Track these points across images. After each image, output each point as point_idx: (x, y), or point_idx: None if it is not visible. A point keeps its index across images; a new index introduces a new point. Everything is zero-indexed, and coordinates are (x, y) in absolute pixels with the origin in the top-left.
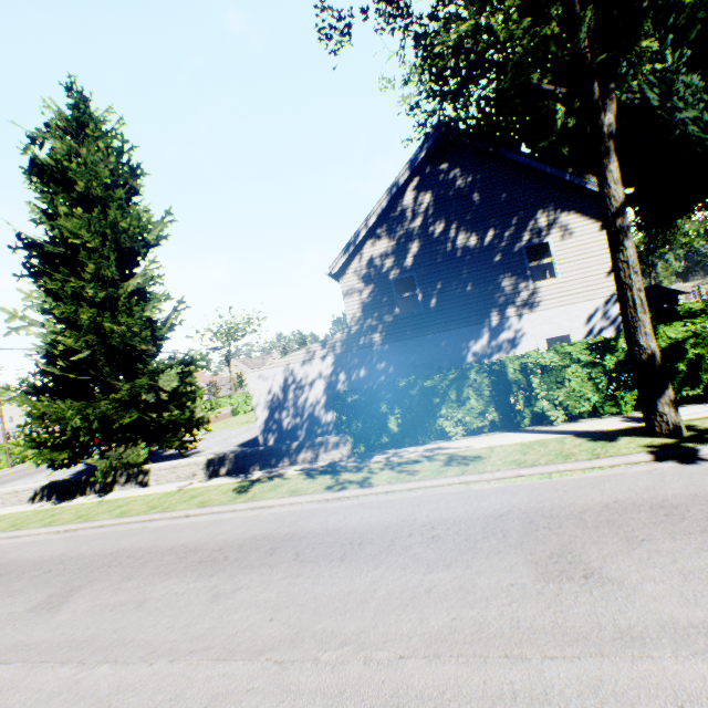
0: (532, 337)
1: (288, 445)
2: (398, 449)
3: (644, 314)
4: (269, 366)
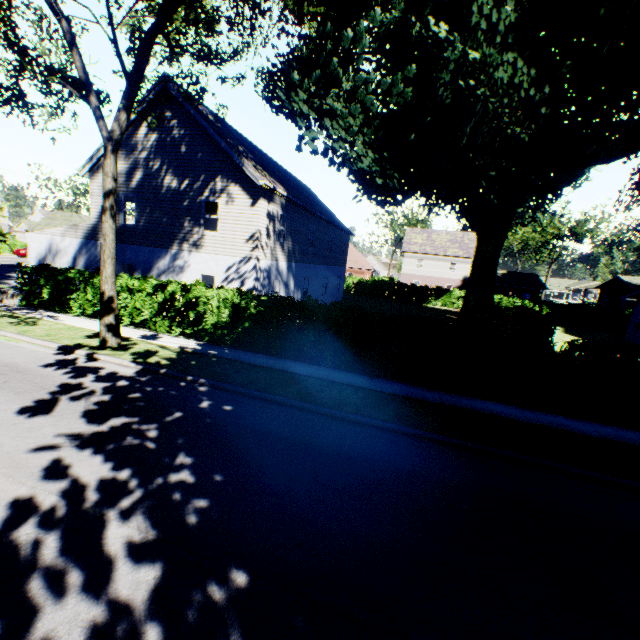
0: (194, 270)
1: None
2: (46, 311)
3: (105, 268)
4: (41, 232)
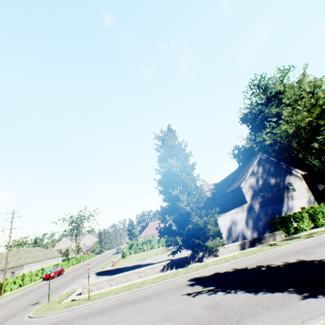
0: (296, 207)
1: (265, 235)
2: (295, 234)
3: None
4: (224, 215)
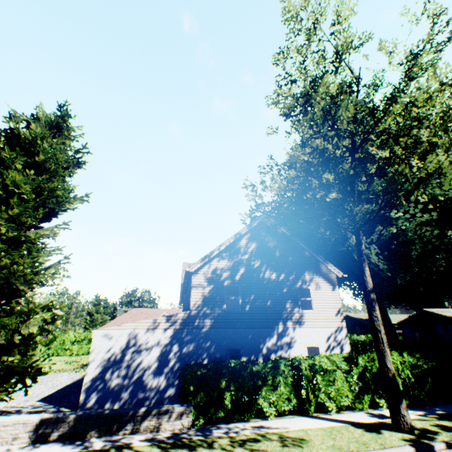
0: (300, 343)
1: (136, 410)
2: (229, 424)
3: (387, 348)
4: (118, 327)
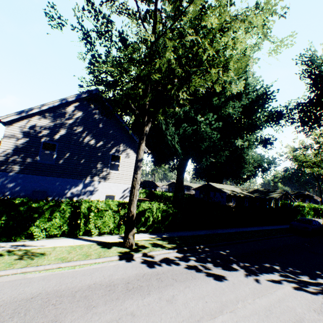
0: (101, 192)
1: None
2: None
3: (136, 199)
4: None
